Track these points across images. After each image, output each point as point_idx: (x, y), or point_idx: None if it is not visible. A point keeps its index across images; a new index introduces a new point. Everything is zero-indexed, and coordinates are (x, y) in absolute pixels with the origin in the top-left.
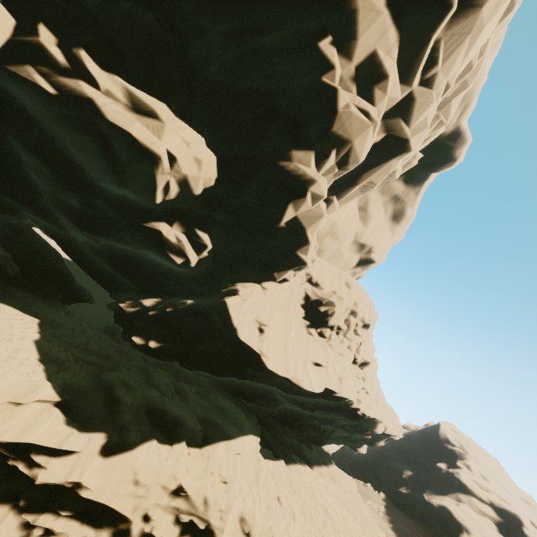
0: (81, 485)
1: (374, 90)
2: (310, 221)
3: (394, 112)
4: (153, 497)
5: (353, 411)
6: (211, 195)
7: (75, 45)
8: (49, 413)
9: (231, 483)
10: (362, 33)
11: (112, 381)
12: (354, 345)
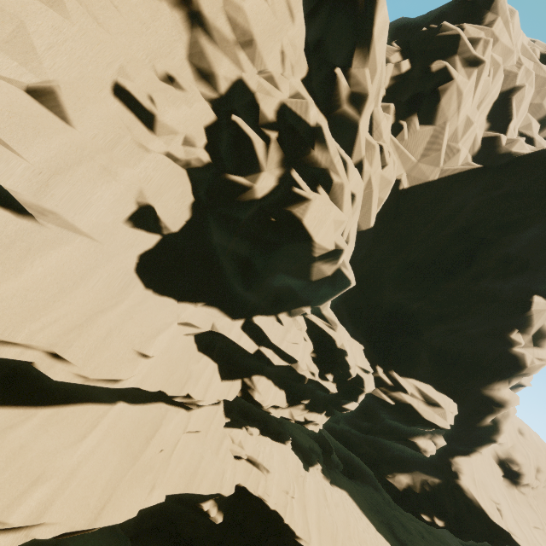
0: None
1: (544, 341)
2: (506, 418)
3: None
4: None
5: None
6: None
7: (389, 369)
8: None
9: None
10: (535, 323)
11: (403, 538)
12: None
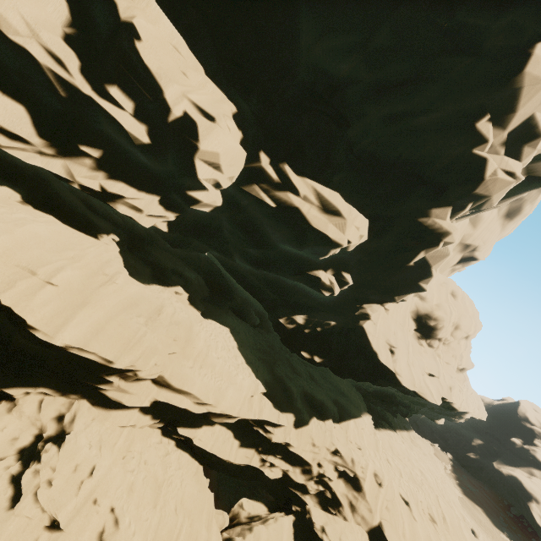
0: (290, 444)
1: (523, 148)
2: (436, 260)
3: (540, 156)
4: (322, 454)
5: (450, 404)
6: (357, 246)
7: (280, 161)
8: (264, 400)
9: (363, 450)
10: (522, 106)
11: (281, 375)
12: (458, 354)
